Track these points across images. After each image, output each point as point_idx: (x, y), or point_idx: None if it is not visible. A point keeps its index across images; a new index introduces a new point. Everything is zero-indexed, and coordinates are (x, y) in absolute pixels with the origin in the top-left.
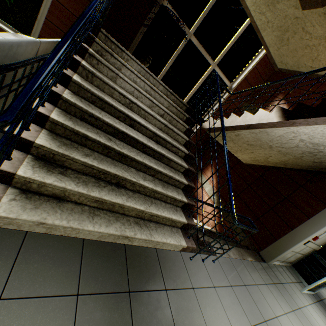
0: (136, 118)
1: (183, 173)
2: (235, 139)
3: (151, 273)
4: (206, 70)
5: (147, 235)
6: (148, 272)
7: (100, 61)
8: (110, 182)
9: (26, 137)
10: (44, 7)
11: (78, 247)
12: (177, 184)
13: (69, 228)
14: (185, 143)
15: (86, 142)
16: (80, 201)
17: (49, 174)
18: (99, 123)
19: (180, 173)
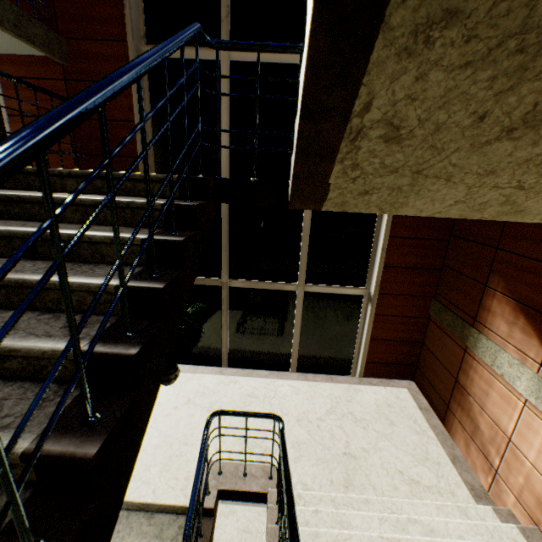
0: None
1: None
2: None
3: None
4: (293, 301)
5: None
6: None
7: None
8: None
9: None
10: None
11: None
12: None
13: None
14: None
15: None
16: None
17: None
18: None
19: None
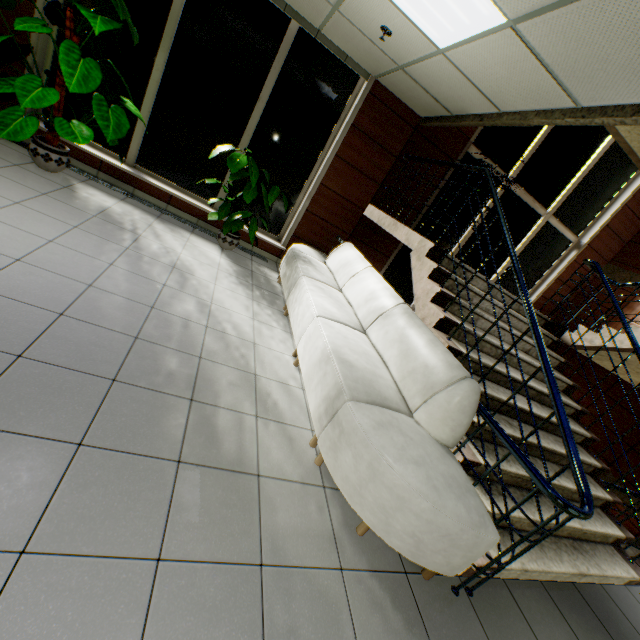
0: (519, 377)
1: (579, 443)
2: (634, 361)
3: (624, 629)
4: (533, 224)
5: (595, 566)
6: (622, 627)
7: (463, 306)
8: (527, 489)
9: (473, 458)
10: (307, 198)
11: (545, 594)
12: (584, 467)
13: (542, 572)
14: (564, 389)
15: (495, 438)
16: (519, 527)
17: (498, 500)
18: (493, 403)
19: (579, 447)
